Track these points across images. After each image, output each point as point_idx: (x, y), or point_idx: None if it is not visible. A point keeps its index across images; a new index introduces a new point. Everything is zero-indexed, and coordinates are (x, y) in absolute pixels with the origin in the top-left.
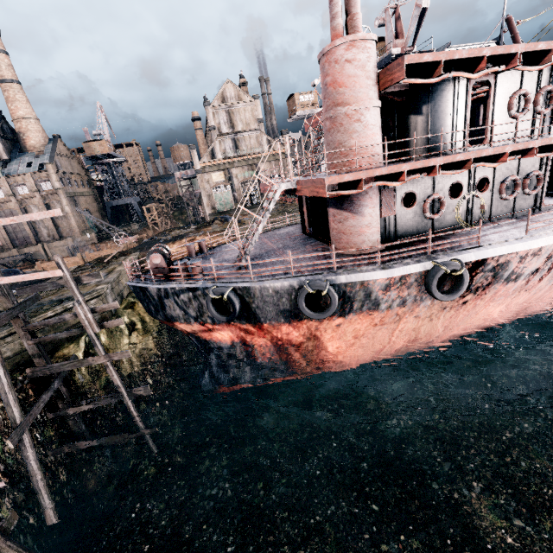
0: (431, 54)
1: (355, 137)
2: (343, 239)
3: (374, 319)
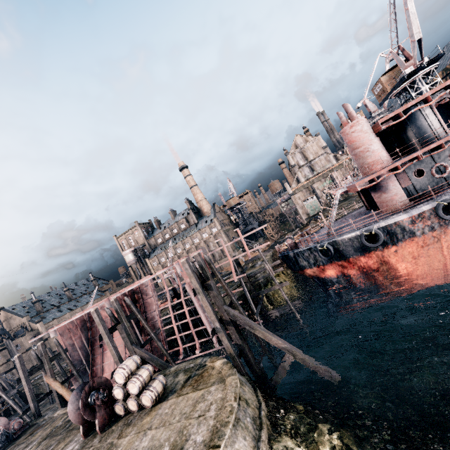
0: (393, 113)
1: (369, 158)
2: (384, 206)
3: (418, 242)
